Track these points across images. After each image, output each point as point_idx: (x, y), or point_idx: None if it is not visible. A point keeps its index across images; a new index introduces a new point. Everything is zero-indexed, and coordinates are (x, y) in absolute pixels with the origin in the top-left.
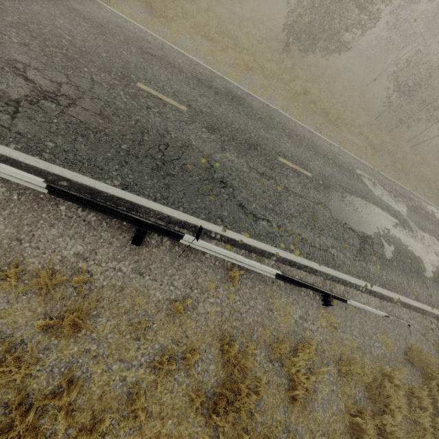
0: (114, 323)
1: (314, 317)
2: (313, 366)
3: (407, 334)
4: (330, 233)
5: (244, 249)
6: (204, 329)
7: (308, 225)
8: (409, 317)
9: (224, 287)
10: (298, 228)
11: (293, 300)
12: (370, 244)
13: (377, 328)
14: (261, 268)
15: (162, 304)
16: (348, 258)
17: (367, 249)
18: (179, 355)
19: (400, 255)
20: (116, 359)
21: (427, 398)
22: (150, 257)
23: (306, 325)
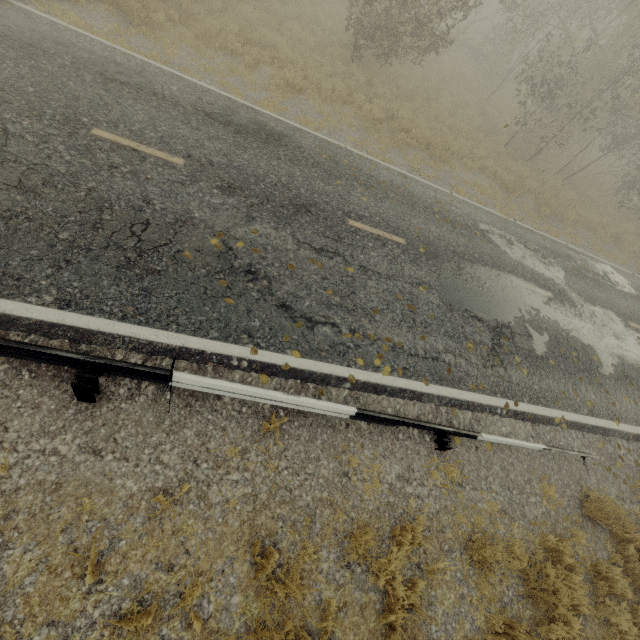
0: (38, 554)
1: (423, 474)
2: (426, 559)
3: (581, 472)
4: (442, 329)
5: (293, 378)
6: (220, 532)
7: (403, 322)
8: (583, 445)
9: (259, 448)
10: (387, 328)
11: (384, 450)
12: (508, 337)
13: (532, 472)
14: (321, 407)
15: (139, 500)
16: (474, 366)
17: (504, 346)
18: (171, 590)
19: (559, 347)
20: (42, 622)
21: (622, 579)
22: (116, 419)
23: (410, 489)
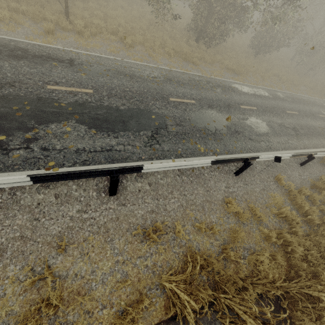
0: None
1: None
2: None
3: None
4: None
5: None
6: None
7: None
8: None
9: None
10: None
11: None
12: None
13: None
14: None
15: None
16: None
17: None
18: None
19: None
20: None
21: None
22: None
23: None
